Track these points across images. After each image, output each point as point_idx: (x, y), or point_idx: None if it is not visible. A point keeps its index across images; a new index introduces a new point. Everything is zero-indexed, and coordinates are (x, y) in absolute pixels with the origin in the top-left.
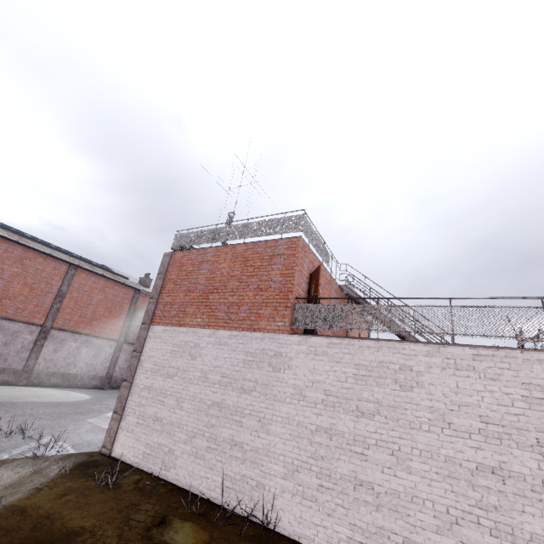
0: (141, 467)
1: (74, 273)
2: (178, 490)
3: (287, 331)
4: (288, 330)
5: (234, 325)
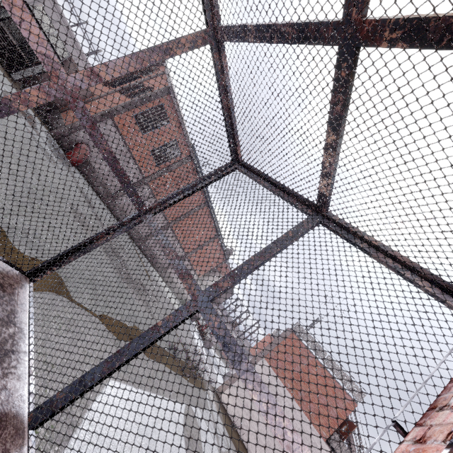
0: (231, 418)
1: (215, 239)
2: (246, 448)
3: (325, 440)
4: (326, 440)
5: (303, 408)
